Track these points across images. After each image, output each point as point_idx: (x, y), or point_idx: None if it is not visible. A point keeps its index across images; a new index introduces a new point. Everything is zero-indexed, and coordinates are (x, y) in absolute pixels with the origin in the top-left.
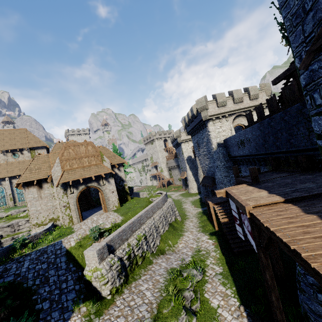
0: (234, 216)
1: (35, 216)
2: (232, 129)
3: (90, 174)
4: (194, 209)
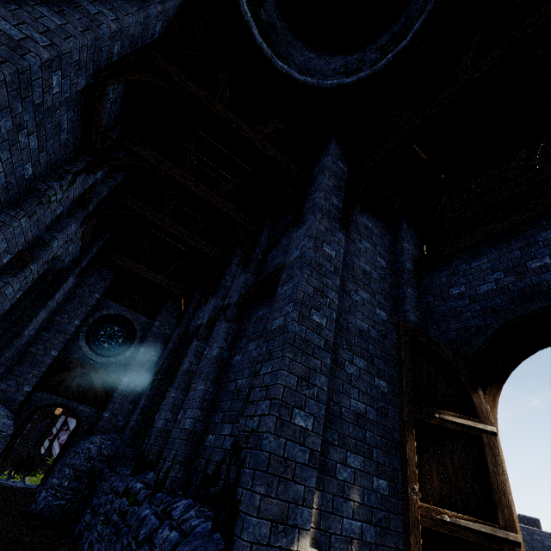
0: (53, 432)
1: None
2: None
3: None
4: None
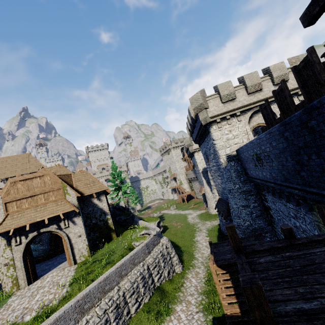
0: None
1: None
2: (249, 132)
3: (42, 216)
4: (207, 245)
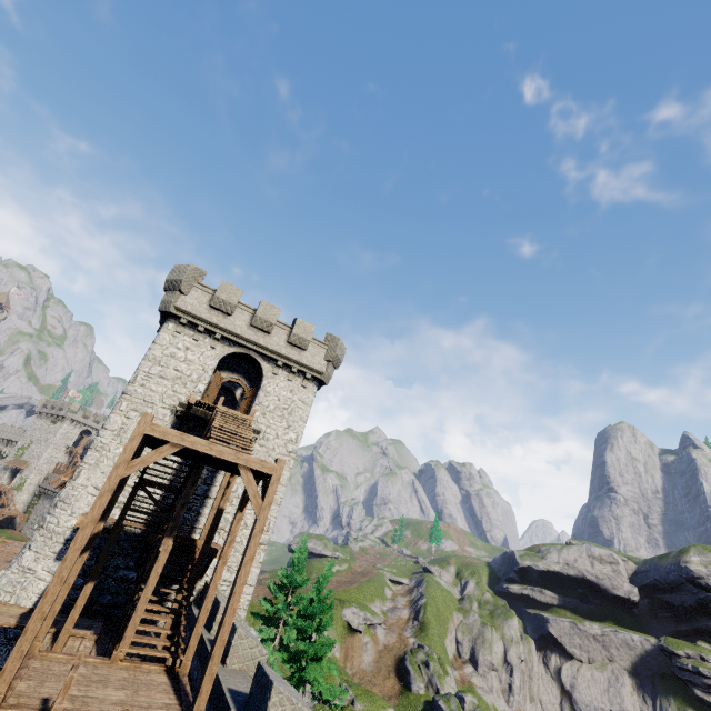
0: None
1: None
2: None
3: None
4: None
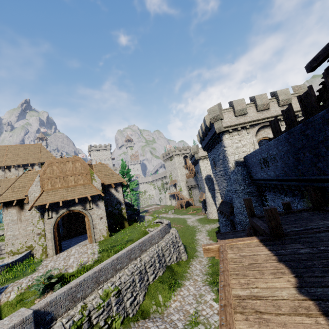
0: None
1: (11, 242)
2: (255, 143)
3: (73, 196)
4: (208, 242)
